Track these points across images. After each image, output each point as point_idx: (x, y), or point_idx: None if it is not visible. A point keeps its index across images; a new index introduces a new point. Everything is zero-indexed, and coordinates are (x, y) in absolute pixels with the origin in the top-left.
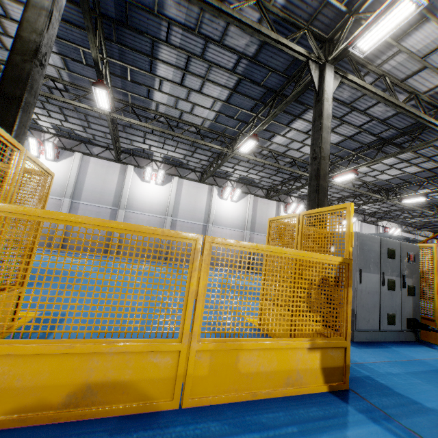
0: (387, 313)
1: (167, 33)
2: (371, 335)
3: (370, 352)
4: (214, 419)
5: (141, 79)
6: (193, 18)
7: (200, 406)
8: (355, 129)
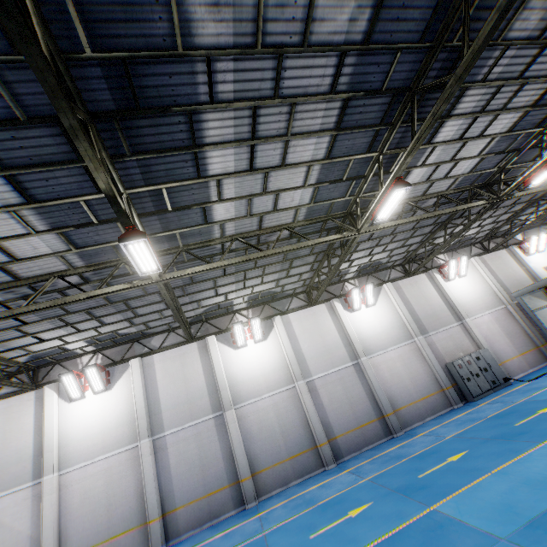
0: None
1: (209, 81)
2: None
3: None
4: None
5: (187, 197)
6: (247, 22)
7: None
8: (543, 84)
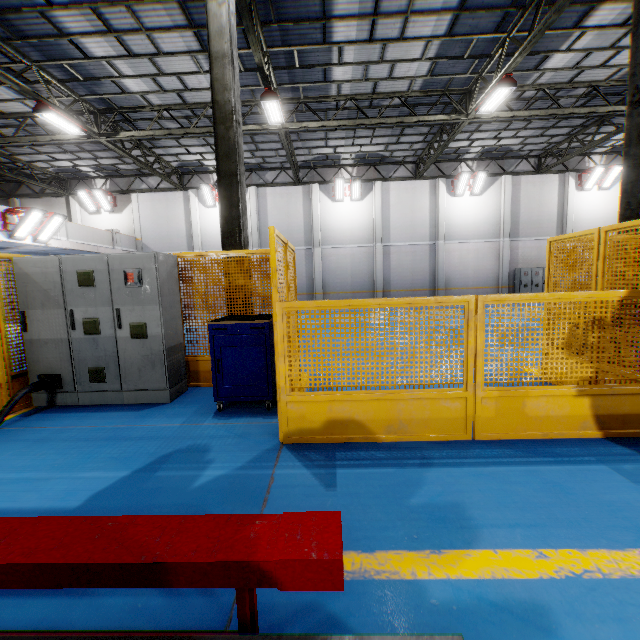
0: None
1: None
2: None
3: None
4: (507, 448)
5: (312, 58)
6: None
7: (491, 440)
8: None
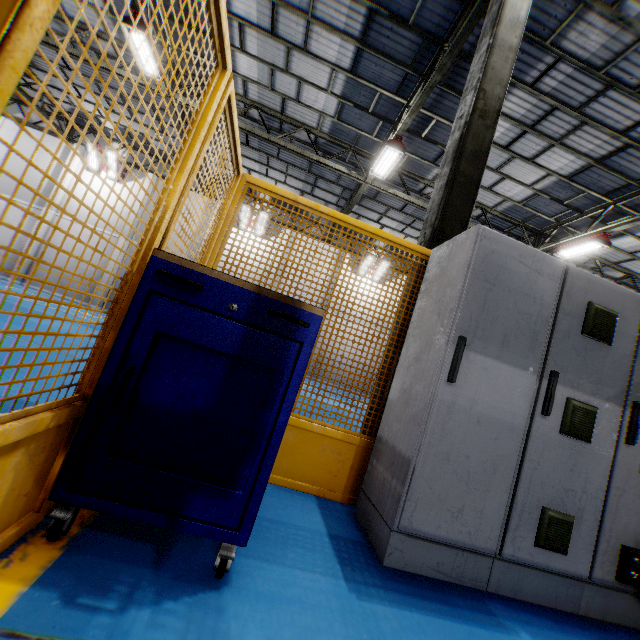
0: (541, 505)
1: None
2: (463, 564)
3: (389, 624)
4: None
5: None
6: None
7: None
8: (613, 140)
